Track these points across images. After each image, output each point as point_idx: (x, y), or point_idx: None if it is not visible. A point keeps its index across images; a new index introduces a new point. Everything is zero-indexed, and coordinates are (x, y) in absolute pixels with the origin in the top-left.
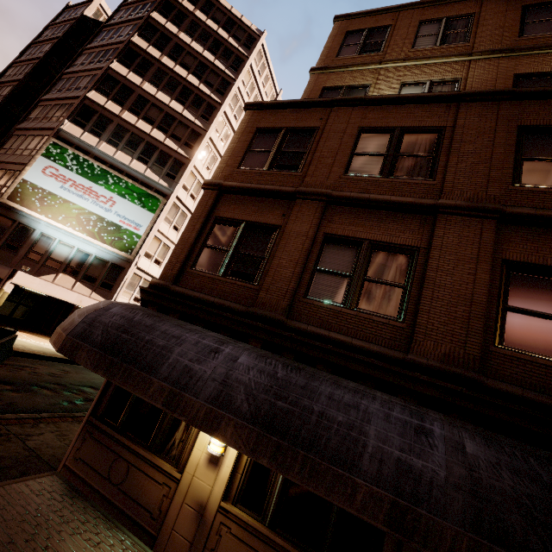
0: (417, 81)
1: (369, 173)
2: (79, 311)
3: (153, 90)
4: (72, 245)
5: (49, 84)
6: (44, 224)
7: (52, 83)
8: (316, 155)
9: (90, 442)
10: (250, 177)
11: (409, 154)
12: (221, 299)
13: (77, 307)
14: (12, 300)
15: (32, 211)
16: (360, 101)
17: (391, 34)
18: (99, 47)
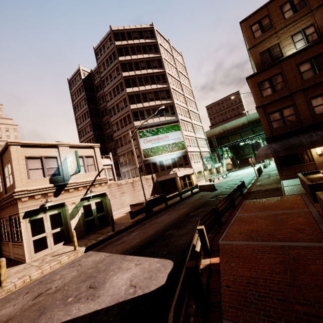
0: (297, 32)
1: (311, 76)
2: (263, 151)
3: (143, 88)
4: (168, 159)
5: (95, 115)
6: (157, 158)
7: (108, 114)
8: (288, 80)
9: (284, 172)
10: (270, 98)
11: (320, 64)
12: (292, 129)
13: (180, 177)
14: (162, 187)
15: (152, 157)
16: (290, 56)
17: (270, 18)
18: (110, 88)
